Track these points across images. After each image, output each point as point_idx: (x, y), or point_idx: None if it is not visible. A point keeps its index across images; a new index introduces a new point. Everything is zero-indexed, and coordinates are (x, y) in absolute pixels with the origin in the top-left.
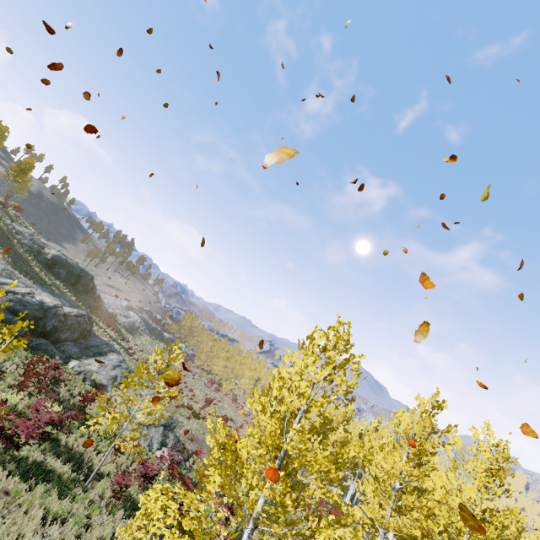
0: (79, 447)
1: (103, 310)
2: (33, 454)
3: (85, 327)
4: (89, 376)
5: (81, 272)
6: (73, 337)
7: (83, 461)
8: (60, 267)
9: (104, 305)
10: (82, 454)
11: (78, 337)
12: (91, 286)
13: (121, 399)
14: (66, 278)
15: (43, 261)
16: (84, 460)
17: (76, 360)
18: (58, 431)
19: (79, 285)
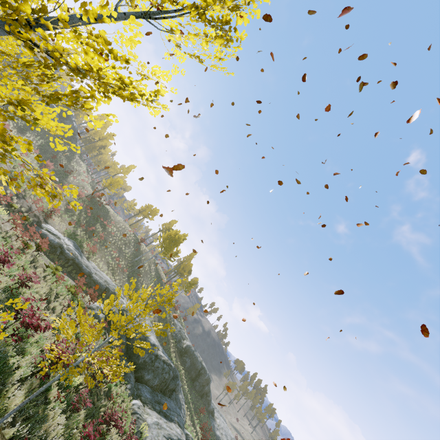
0: (53, 426)
1: (210, 425)
2: (16, 362)
3: (166, 378)
4: (140, 424)
5: (201, 369)
6: (154, 382)
7: (37, 434)
8: (188, 356)
9: (214, 422)
10: (46, 434)
11: (157, 385)
12: (206, 389)
13: (101, 326)
14: (189, 368)
15: (179, 347)
16: (38, 433)
17: (141, 402)
18: (59, 402)
19: (197, 382)
